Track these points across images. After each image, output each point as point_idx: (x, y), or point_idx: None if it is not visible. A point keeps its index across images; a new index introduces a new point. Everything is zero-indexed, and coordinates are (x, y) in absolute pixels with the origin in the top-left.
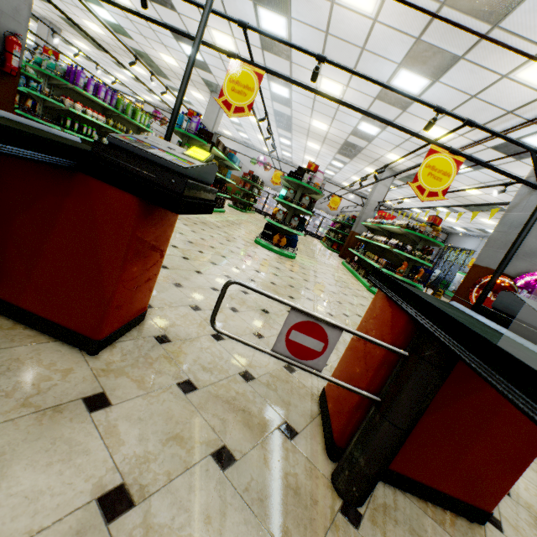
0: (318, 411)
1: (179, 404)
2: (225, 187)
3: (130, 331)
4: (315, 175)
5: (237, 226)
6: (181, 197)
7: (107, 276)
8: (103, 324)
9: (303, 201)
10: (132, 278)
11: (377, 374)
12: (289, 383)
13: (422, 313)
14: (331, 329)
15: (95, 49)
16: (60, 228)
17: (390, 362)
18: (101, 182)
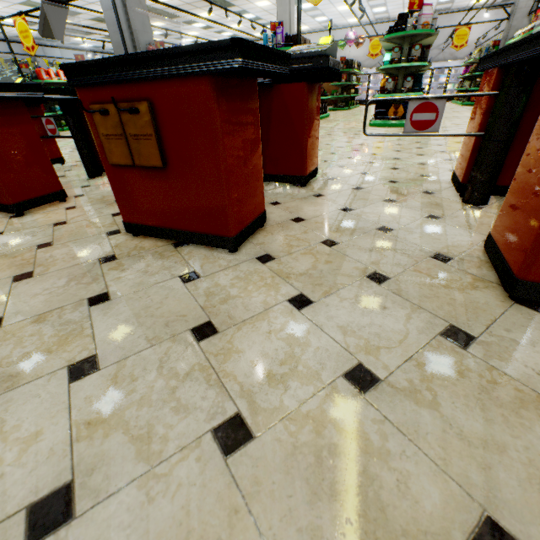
0: (451, 186)
1: (357, 193)
2: (322, 89)
3: (313, 180)
4: (420, 14)
5: (347, 122)
6: (328, 69)
7: (301, 137)
8: (305, 166)
9: (412, 54)
10: (310, 138)
11: (482, 122)
12: (425, 181)
13: (502, 58)
14: (438, 101)
15: (167, 20)
16: (273, 122)
17: (490, 109)
18: (286, 84)
